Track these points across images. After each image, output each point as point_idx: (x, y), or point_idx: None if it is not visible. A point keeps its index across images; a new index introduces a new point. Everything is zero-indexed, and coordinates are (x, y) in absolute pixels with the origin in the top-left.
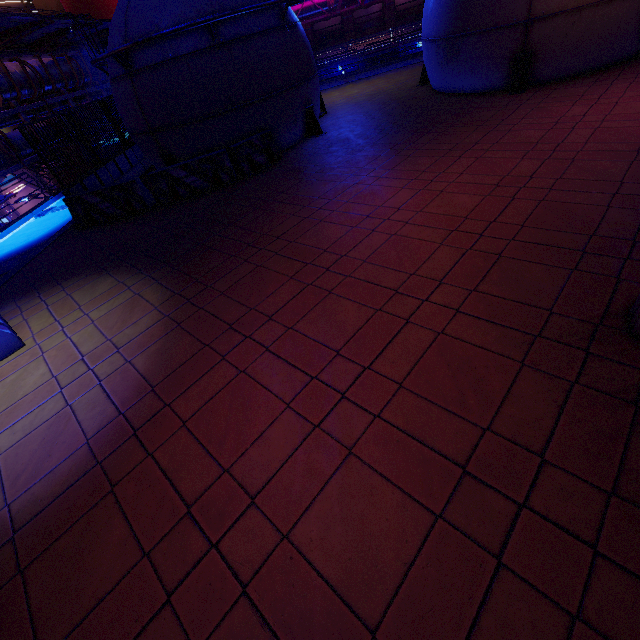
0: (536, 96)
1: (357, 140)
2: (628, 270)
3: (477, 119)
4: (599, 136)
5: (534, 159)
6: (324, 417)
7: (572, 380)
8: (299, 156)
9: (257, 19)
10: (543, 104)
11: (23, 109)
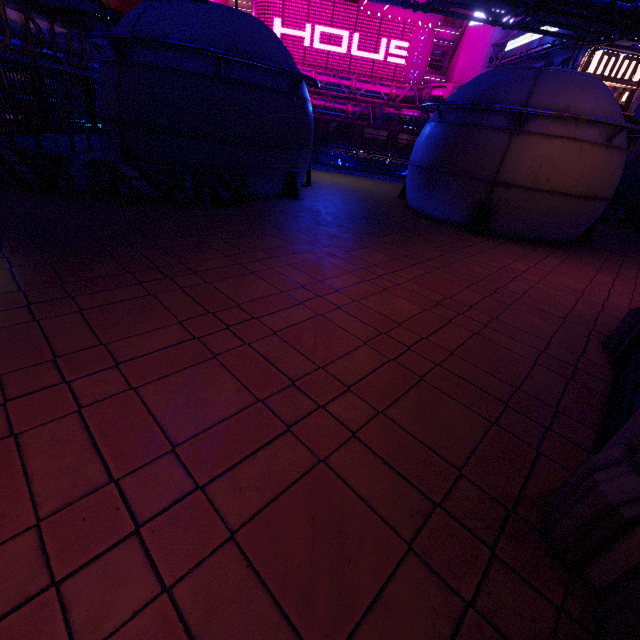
0: (488, 242)
1: (327, 216)
2: (549, 443)
3: (436, 240)
4: (534, 293)
5: (476, 292)
6: (80, 566)
7: (467, 599)
8: (266, 208)
9: (269, 77)
10: (493, 250)
11: (3, 54)
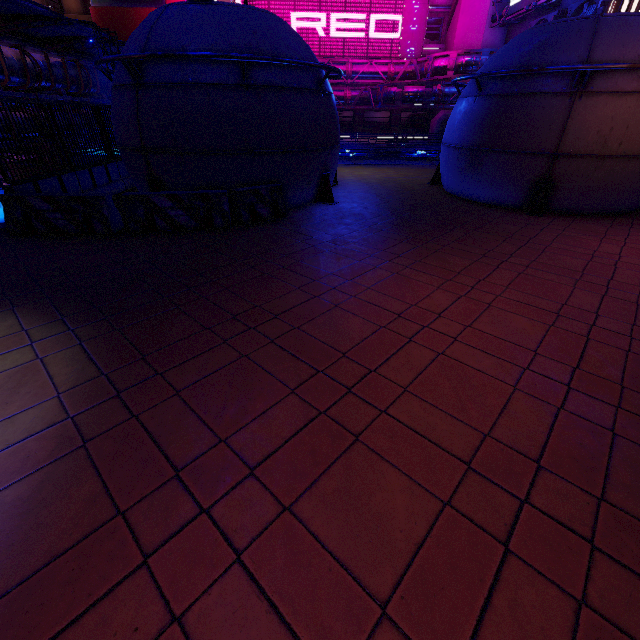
0: (556, 223)
1: (373, 218)
2: None
3: (502, 230)
4: None
5: (589, 291)
6: None
7: None
8: (307, 219)
9: (295, 75)
10: (568, 232)
11: (5, 94)
